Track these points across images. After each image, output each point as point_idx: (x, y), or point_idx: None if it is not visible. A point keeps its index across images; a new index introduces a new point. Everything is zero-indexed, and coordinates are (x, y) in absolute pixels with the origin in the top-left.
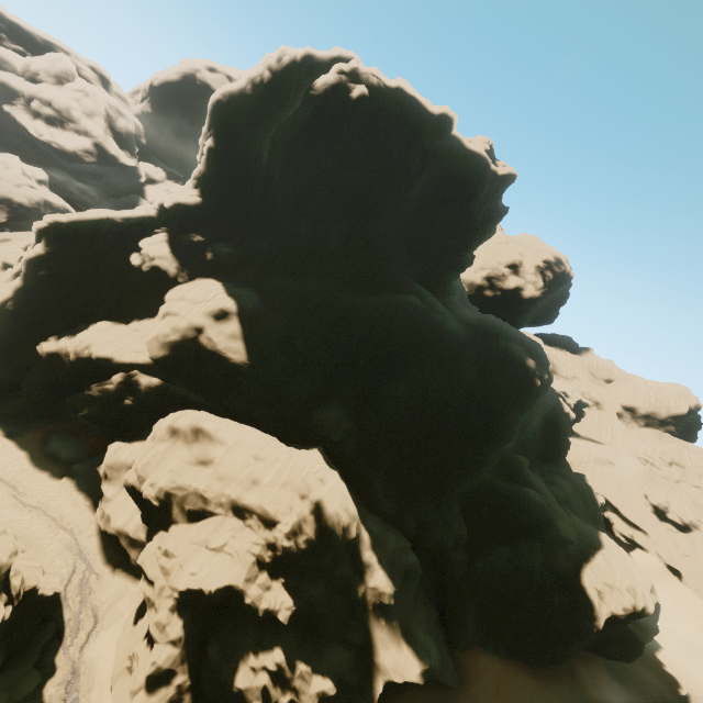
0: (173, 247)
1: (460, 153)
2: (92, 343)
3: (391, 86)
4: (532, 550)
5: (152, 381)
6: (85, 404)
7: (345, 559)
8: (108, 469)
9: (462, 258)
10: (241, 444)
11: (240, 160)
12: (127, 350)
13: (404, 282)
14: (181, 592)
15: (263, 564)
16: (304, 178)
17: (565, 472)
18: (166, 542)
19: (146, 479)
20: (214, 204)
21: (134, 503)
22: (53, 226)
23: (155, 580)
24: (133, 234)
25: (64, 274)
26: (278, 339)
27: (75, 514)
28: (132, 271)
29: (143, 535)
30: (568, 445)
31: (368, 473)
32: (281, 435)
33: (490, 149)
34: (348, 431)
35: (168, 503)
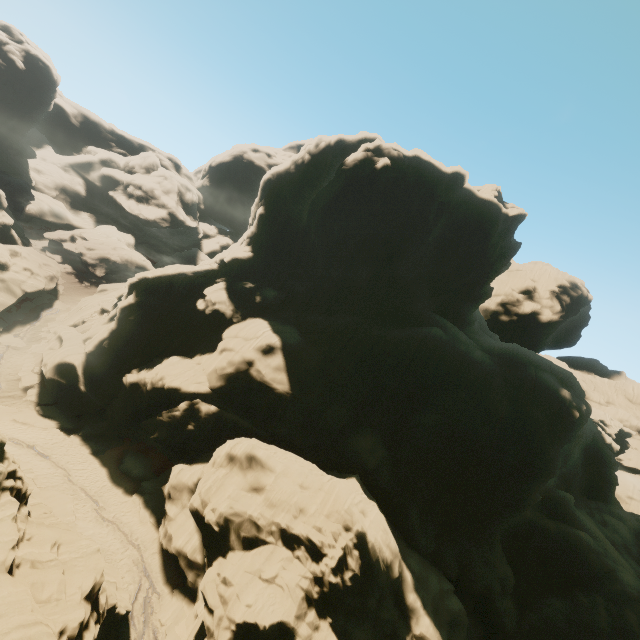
0: (229, 293)
1: (473, 201)
2: (165, 375)
3: (409, 155)
4: (593, 607)
5: (210, 409)
6: (156, 428)
7: (389, 601)
8: (172, 489)
9: (481, 291)
10: (287, 472)
11: (284, 222)
12: (192, 381)
13: (427, 315)
14: (238, 624)
15: (311, 599)
16: (336, 232)
17: (616, 512)
18: (224, 568)
19: (208, 503)
20: (263, 257)
21: (192, 524)
22: (141, 281)
23: (214, 608)
24: (199, 284)
25: (147, 318)
26: (315, 370)
27: (142, 530)
28: (197, 314)
29: (199, 557)
30: (615, 480)
31: (404, 505)
32: (319, 461)
33: (498, 194)
34: (382, 459)
35: (226, 529)
